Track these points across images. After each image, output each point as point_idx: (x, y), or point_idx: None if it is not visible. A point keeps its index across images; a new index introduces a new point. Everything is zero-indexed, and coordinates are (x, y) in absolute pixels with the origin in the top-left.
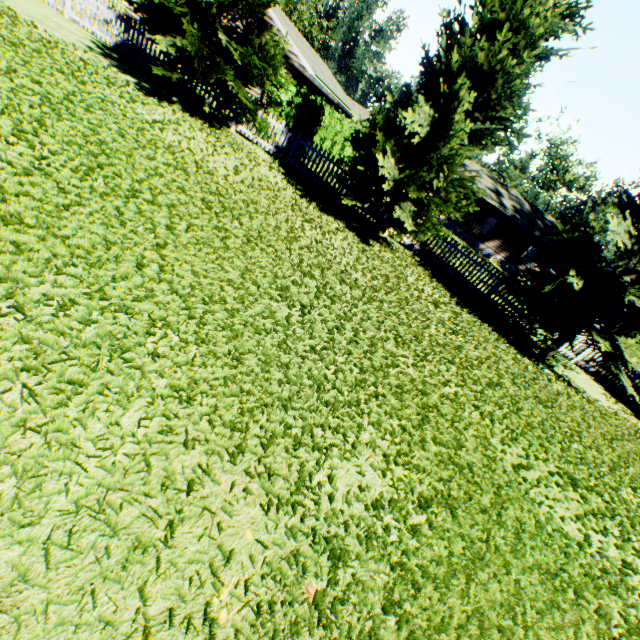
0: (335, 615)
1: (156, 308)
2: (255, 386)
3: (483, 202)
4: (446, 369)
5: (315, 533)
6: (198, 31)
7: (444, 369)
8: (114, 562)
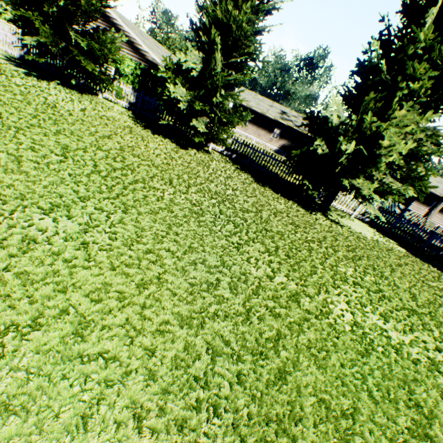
0: None
1: None
2: None
3: (301, 134)
4: (204, 200)
5: None
6: (57, 33)
7: (202, 200)
8: None
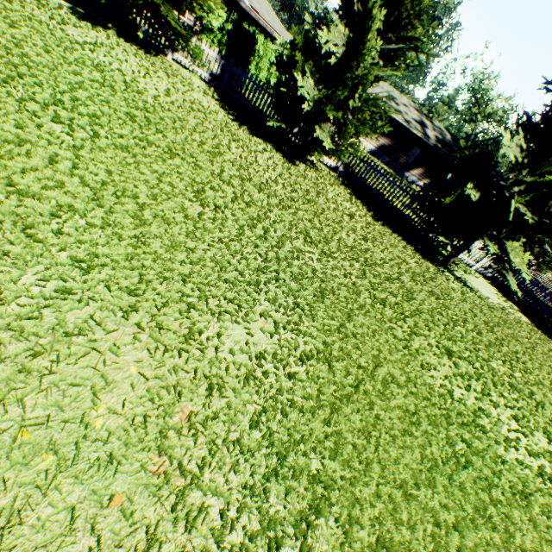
0: (205, 428)
1: (65, 197)
2: (157, 263)
3: (409, 133)
4: (349, 265)
5: (196, 372)
6: None
7: (347, 265)
8: None
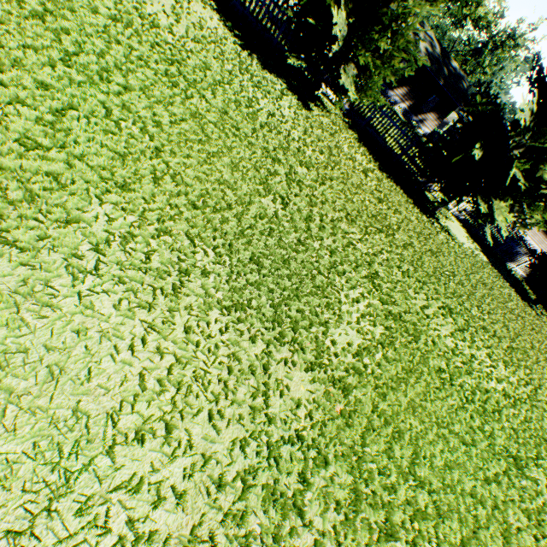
0: (351, 419)
1: (187, 226)
2: (275, 284)
3: None
4: (380, 239)
5: (333, 379)
6: None
7: (378, 239)
8: (245, 421)
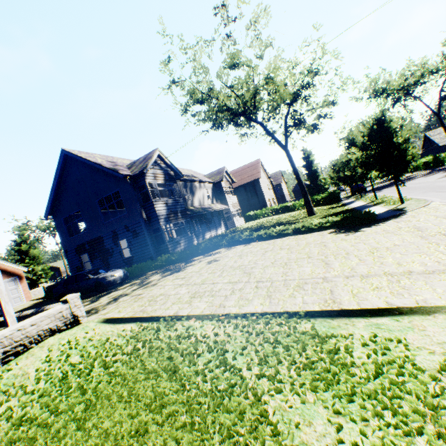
0: None
1: None
2: None
3: None
4: None
5: None
6: None
7: None
8: None
